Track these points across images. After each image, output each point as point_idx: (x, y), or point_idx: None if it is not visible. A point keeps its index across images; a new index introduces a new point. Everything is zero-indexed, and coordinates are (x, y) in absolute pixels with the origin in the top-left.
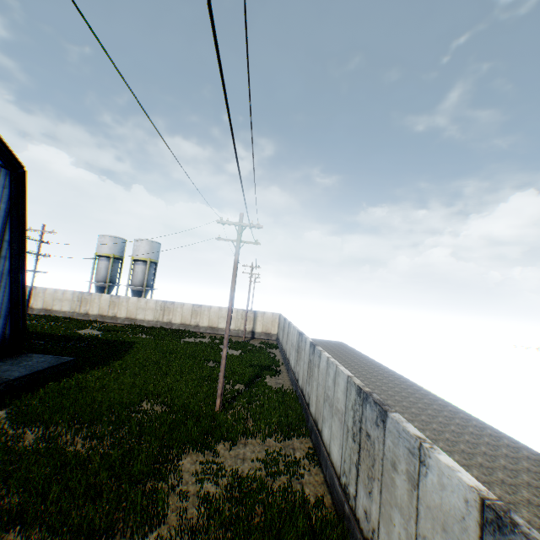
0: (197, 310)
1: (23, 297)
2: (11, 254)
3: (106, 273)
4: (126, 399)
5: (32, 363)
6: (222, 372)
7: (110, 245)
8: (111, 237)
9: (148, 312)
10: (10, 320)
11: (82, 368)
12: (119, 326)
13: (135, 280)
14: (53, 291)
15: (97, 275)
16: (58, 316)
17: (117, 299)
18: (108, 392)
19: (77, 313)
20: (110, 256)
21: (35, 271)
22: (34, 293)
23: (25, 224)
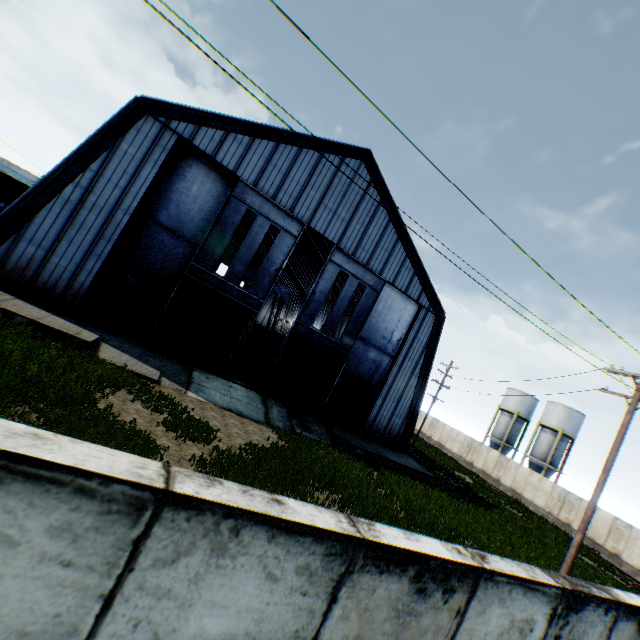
0: (621, 529)
1: (417, 409)
2: (419, 374)
3: (504, 430)
4: (452, 523)
5: (405, 460)
6: (565, 562)
7: (516, 400)
8: (519, 392)
9: (537, 493)
10: (405, 422)
11: (435, 486)
12: (498, 491)
13: (535, 450)
14: (449, 428)
15: (494, 429)
16: (446, 453)
17: (504, 461)
18: (442, 510)
19: (462, 458)
20: (513, 413)
21: (435, 397)
22: (435, 424)
23: (434, 354)
